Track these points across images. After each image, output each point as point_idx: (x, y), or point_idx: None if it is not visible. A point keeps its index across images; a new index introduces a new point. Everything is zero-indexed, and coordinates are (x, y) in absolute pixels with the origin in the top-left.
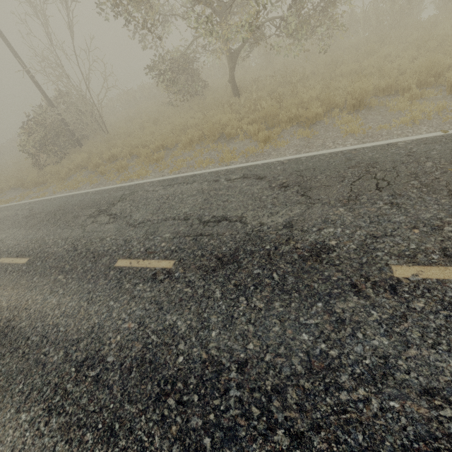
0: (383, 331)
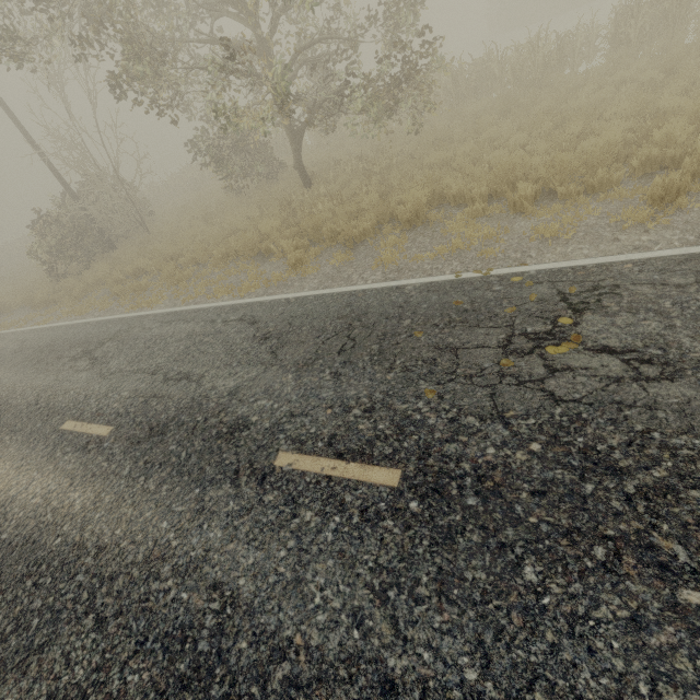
0: (225, 524)
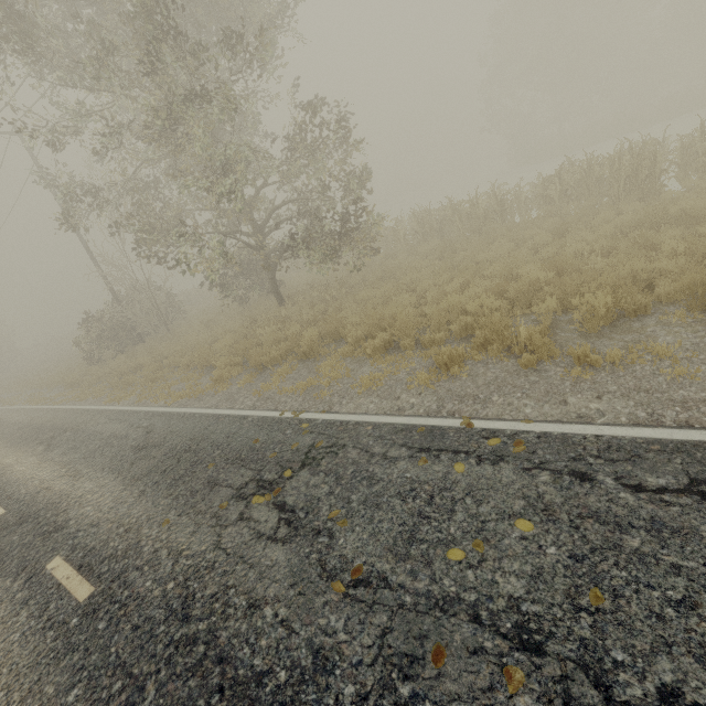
0: None
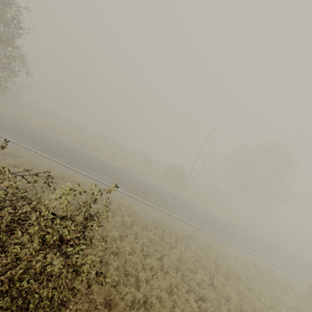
0: None
